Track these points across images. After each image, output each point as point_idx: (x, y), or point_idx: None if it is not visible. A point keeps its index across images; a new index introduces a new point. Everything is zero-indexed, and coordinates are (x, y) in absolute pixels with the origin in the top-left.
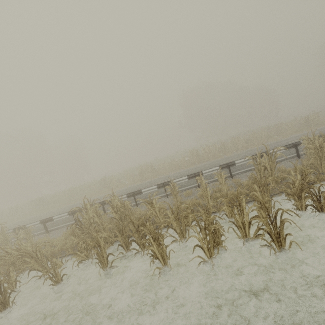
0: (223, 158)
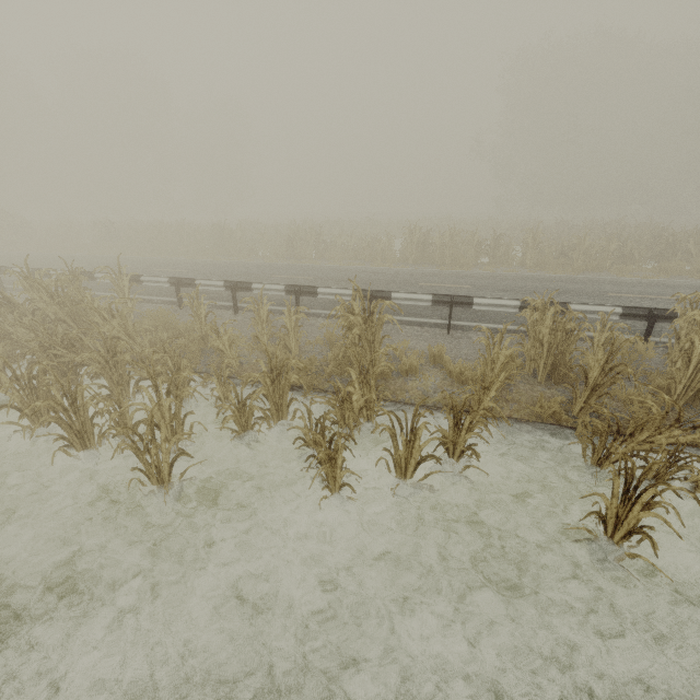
0: (453, 273)
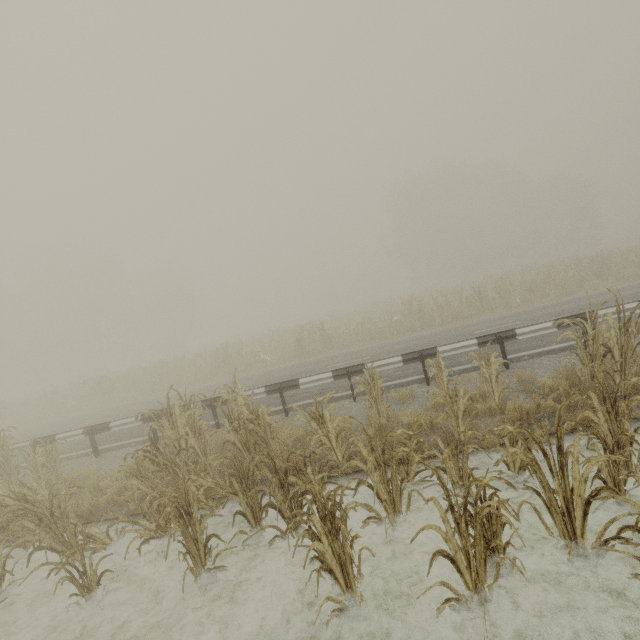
0: (478, 321)
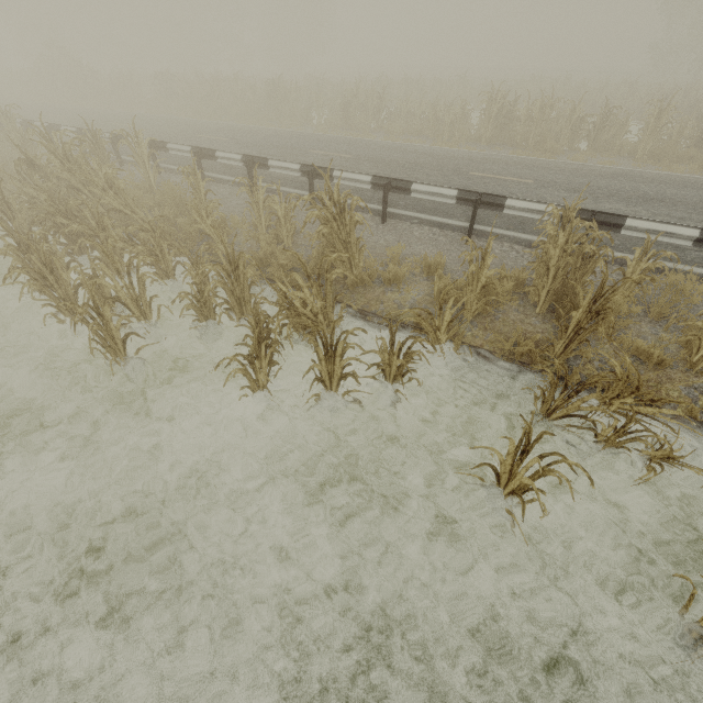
0: (524, 161)
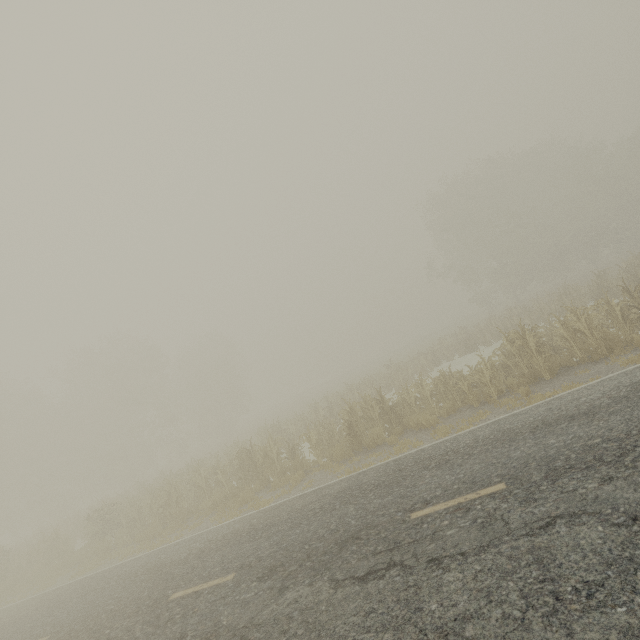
0: None
